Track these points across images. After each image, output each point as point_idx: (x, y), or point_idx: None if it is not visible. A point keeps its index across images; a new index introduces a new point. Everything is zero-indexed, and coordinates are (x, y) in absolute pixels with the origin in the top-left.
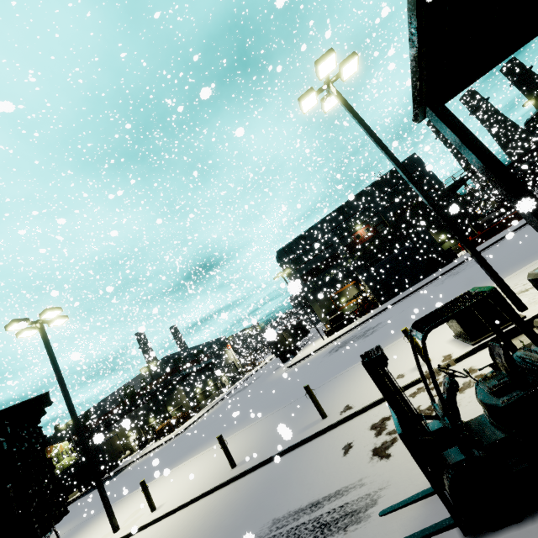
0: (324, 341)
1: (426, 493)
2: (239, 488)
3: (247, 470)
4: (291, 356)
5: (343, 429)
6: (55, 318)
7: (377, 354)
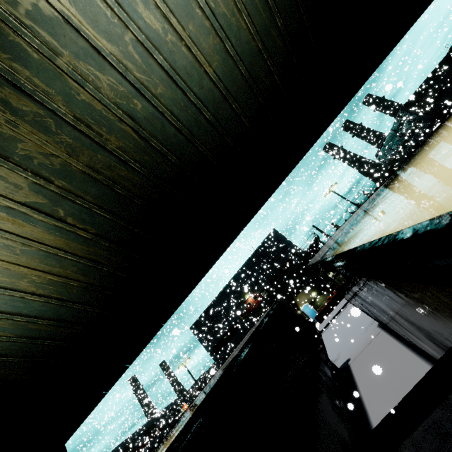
0: None
1: None
2: None
3: None
4: None
5: None
6: None
7: None
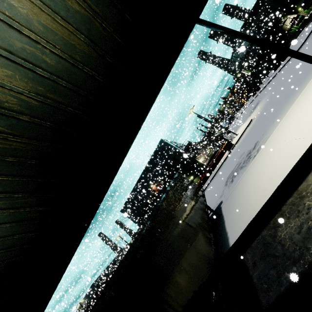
0: None
1: None
2: None
3: None
4: None
5: None
6: None
7: None
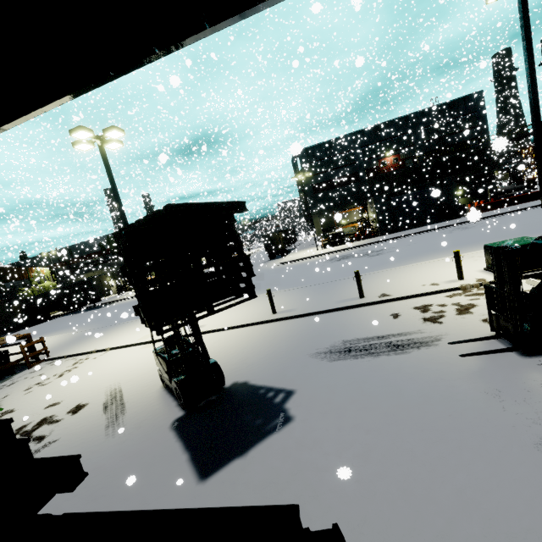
0: (318, 251)
1: (486, 338)
2: (289, 325)
3: (292, 316)
4: (277, 256)
5: (384, 306)
6: (112, 139)
7: (519, 247)
